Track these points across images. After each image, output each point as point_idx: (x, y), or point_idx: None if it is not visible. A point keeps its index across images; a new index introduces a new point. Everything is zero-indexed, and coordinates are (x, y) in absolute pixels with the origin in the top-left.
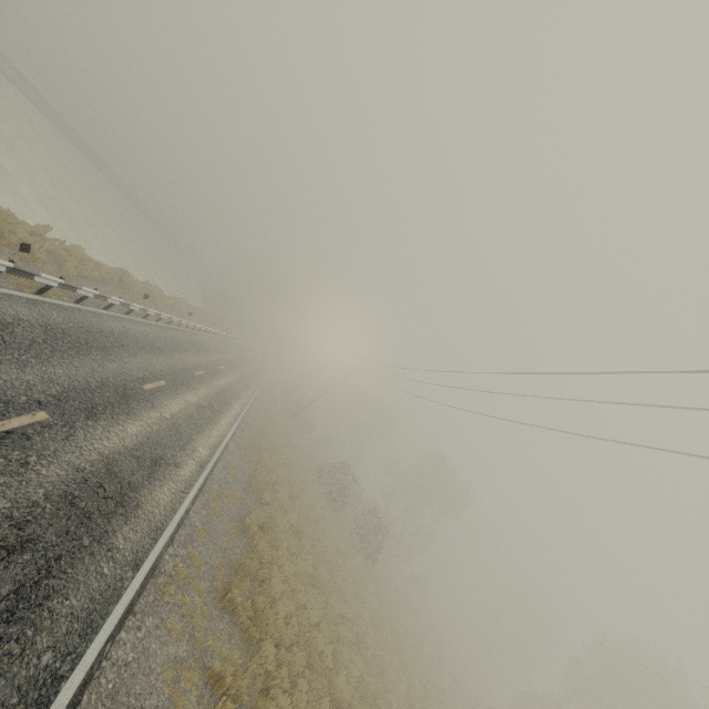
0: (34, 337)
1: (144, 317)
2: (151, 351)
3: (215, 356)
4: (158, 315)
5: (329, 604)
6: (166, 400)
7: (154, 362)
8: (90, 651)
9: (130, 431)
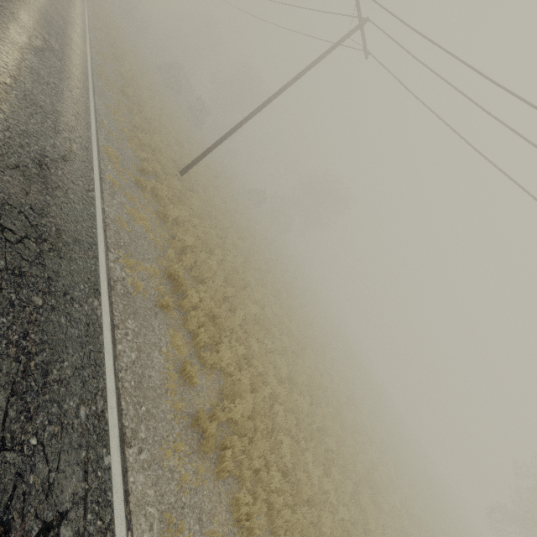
0: None
1: None
2: None
3: None
4: None
5: (173, 124)
6: None
7: None
8: (89, 78)
9: None
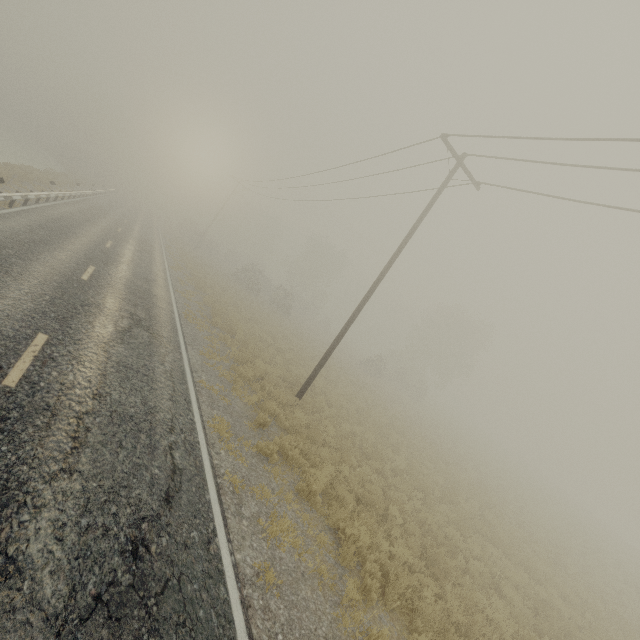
0: (45, 233)
1: (55, 200)
2: (85, 224)
3: (115, 214)
4: (64, 194)
5: (265, 328)
6: (122, 251)
7: (94, 231)
8: (179, 329)
9: (124, 269)
